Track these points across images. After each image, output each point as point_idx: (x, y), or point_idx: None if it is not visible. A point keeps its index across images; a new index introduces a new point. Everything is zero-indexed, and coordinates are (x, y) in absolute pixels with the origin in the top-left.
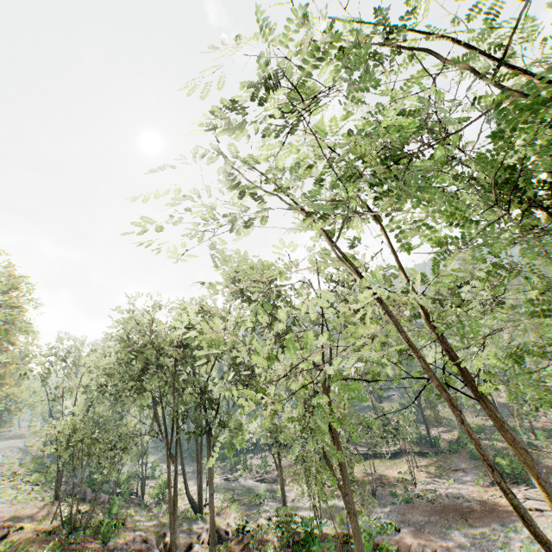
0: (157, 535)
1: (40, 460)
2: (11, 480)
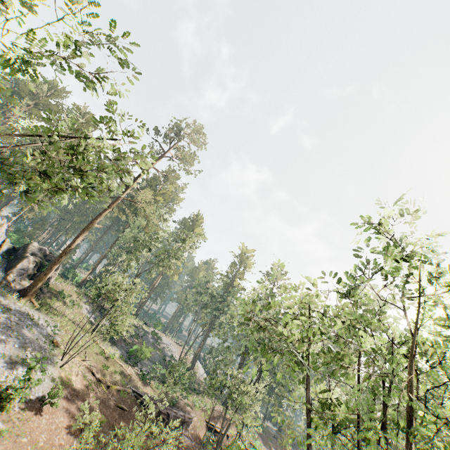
0: None
1: None
2: None
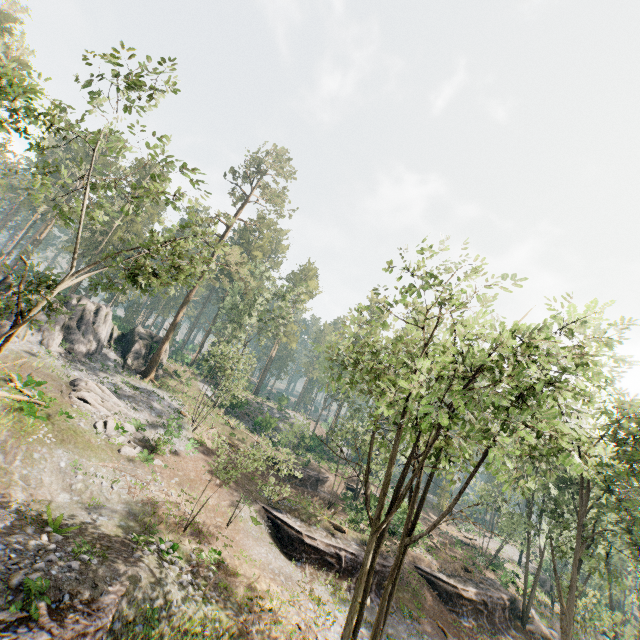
0: (549, 627)
1: (471, 502)
2: (513, 544)
